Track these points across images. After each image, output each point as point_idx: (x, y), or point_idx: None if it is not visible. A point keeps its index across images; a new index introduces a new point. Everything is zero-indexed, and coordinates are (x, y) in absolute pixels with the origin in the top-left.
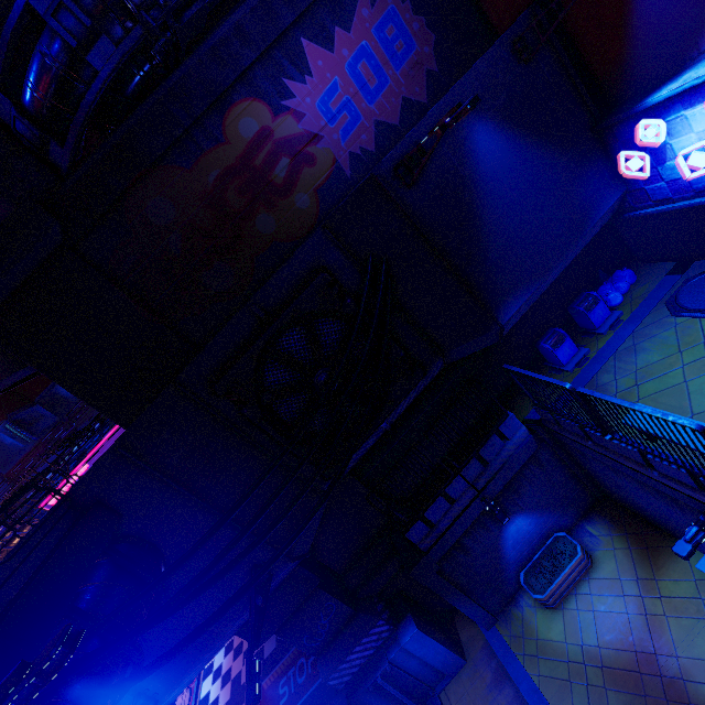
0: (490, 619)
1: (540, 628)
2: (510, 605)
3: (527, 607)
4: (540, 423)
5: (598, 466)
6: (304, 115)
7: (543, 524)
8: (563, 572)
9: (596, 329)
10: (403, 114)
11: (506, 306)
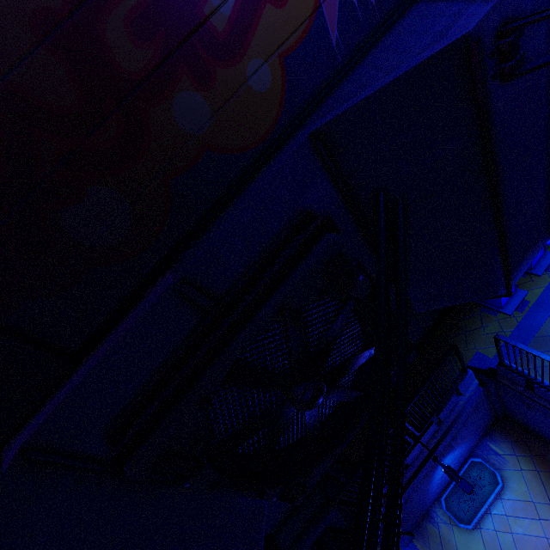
0: (410, 539)
1: (460, 547)
2: (425, 520)
3: (442, 524)
4: (490, 375)
5: (544, 418)
6: None
7: (461, 452)
8: (487, 501)
9: (531, 269)
10: None
11: (520, 268)
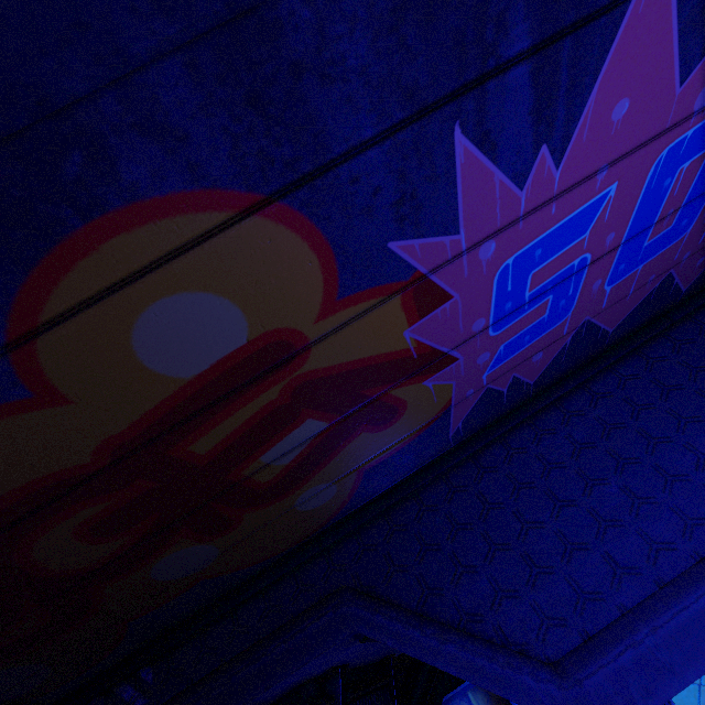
0: None
1: None
2: None
3: None
4: None
5: None
6: (446, 297)
7: None
8: None
9: None
10: (638, 309)
11: None
